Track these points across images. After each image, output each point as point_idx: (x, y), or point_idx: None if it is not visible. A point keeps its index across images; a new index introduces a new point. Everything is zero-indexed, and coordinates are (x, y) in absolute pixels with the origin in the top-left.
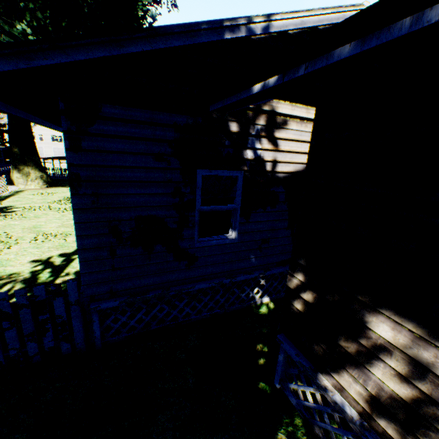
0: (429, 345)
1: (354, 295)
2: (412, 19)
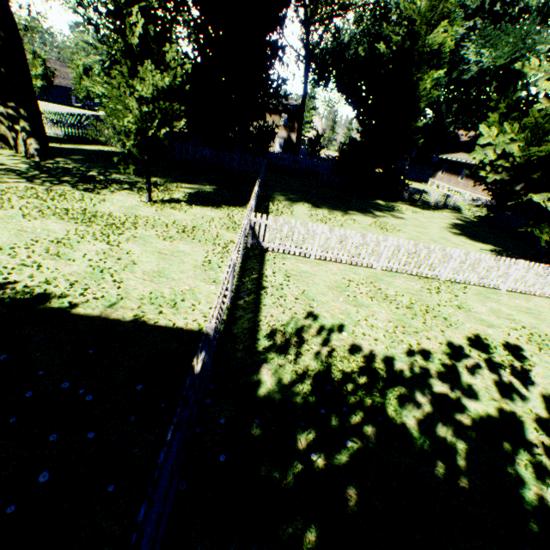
0: None
1: None
2: None
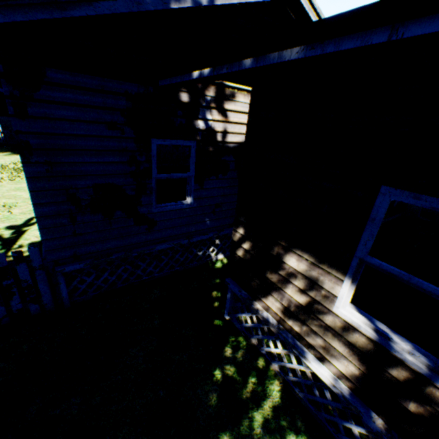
0: (316, 267)
1: (276, 240)
2: (278, 54)
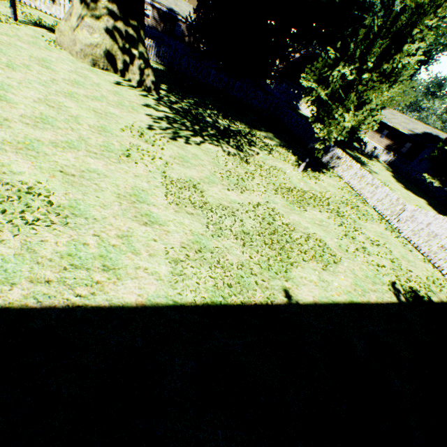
0: None
1: None
2: None
